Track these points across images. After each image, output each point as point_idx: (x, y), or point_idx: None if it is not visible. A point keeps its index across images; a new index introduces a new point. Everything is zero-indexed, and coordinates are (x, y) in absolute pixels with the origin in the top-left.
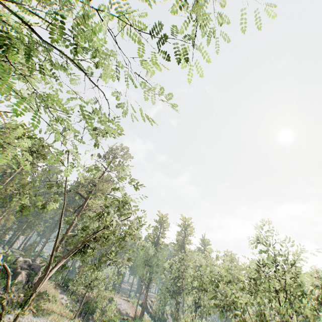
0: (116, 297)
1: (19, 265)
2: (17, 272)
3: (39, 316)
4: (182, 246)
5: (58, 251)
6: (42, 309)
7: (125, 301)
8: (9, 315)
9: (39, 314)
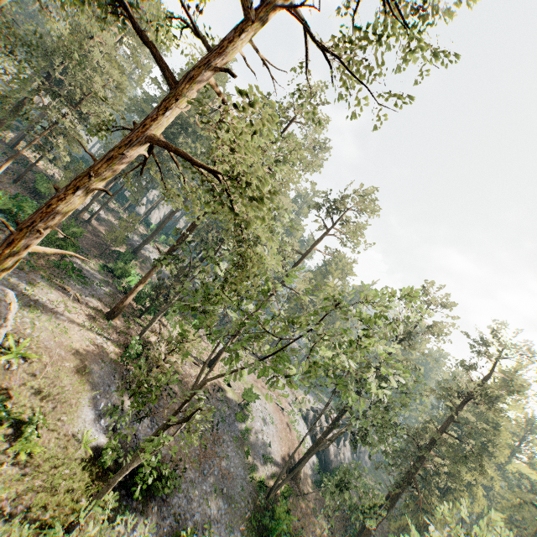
0: (262, 390)
1: None
2: None
3: None
4: (472, 394)
5: None
6: None
7: (274, 409)
8: None
9: None
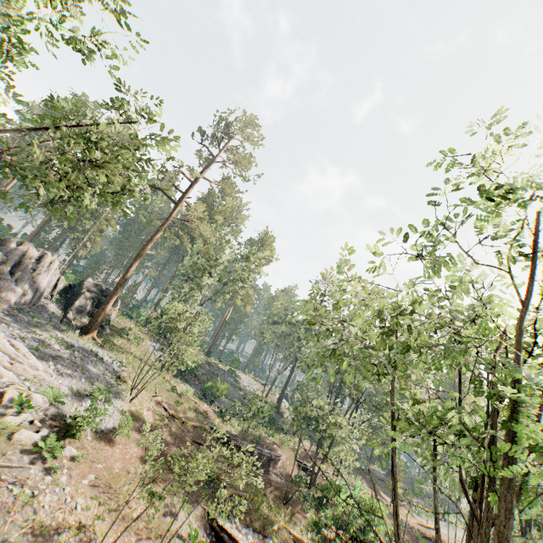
0: (246, 376)
1: (86, 286)
2: (81, 292)
3: (105, 349)
4: None
5: (130, 273)
6: (113, 345)
7: (257, 382)
8: (58, 333)
9: (105, 348)
